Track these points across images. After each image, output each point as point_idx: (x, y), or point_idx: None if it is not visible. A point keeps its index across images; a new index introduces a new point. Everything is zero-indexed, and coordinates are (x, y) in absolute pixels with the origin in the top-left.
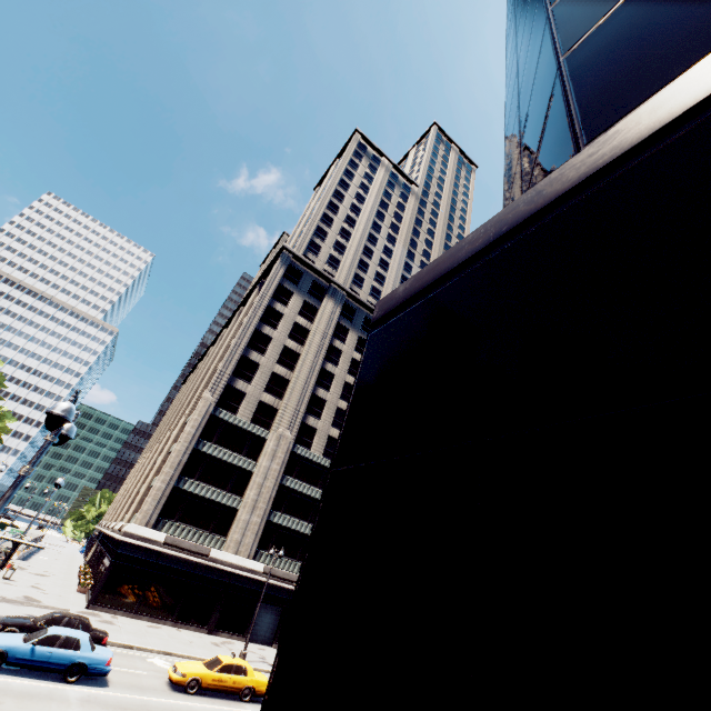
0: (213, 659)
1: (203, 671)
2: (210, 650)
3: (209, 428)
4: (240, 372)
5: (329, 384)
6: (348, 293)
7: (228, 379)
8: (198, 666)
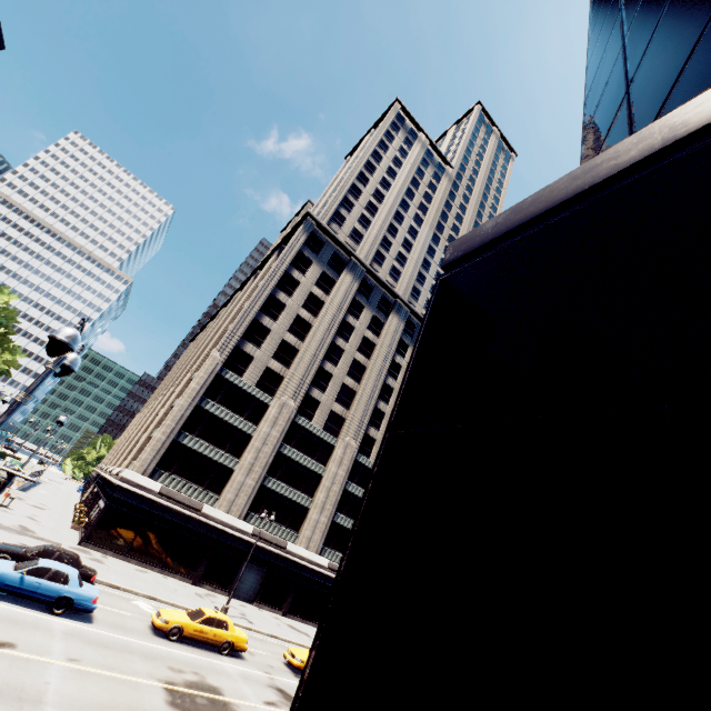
0: (197, 610)
1: (186, 621)
2: (194, 600)
3: (214, 387)
4: (250, 336)
5: (337, 359)
6: (367, 270)
7: (237, 341)
8: (181, 614)
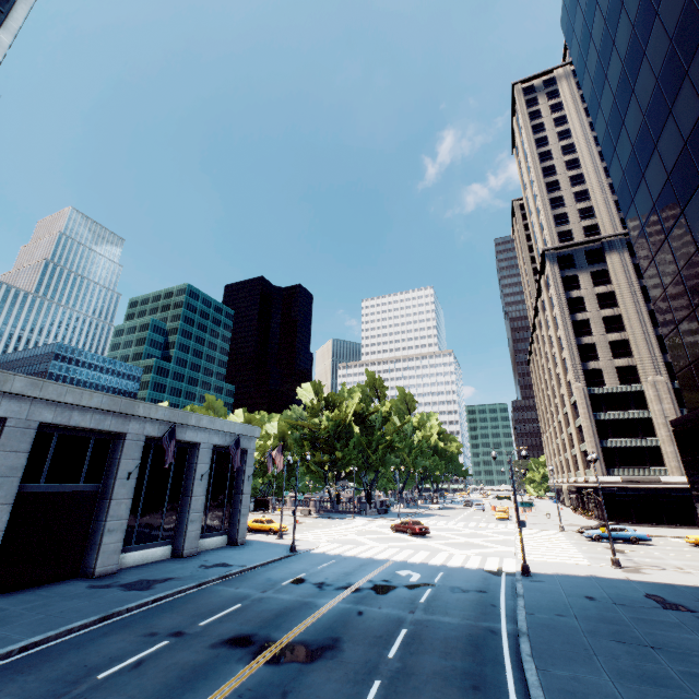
0: None
1: None
2: None
3: (593, 403)
4: (584, 357)
5: None
6: (623, 235)
7: (580, 367)
8: None
